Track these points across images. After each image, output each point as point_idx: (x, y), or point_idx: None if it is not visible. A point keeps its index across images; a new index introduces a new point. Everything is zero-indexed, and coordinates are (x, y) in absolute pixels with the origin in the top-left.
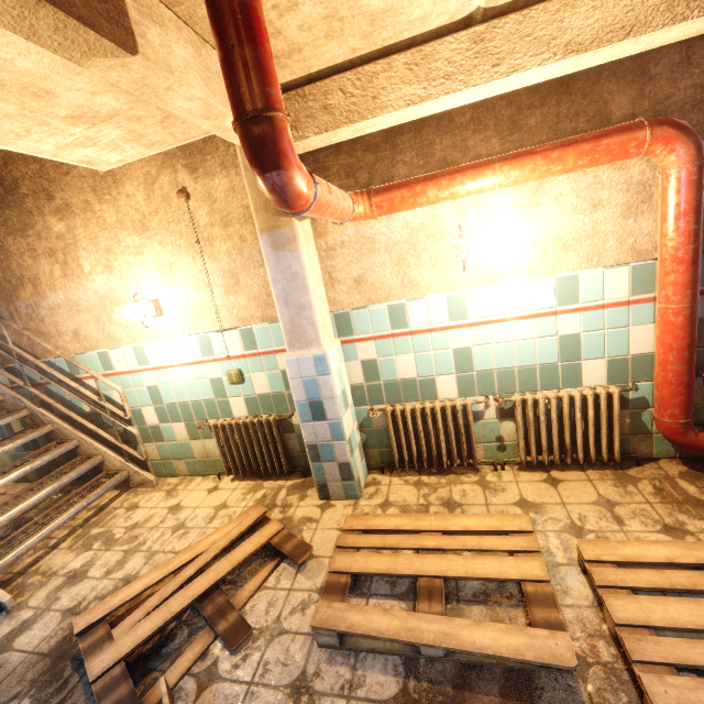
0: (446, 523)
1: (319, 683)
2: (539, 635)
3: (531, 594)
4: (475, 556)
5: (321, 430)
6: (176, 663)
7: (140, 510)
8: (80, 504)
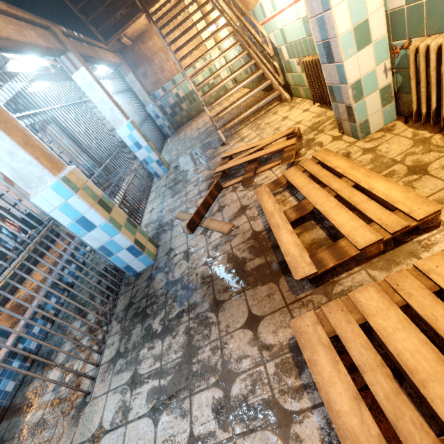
0: (364, 178)
1: (248, 211)
2: (304, 258)
3: (338, 246)
4: (345, 207)
5: (332, 73)
6: (232, 181)
7: (275, 116)
8: (254, 107)
